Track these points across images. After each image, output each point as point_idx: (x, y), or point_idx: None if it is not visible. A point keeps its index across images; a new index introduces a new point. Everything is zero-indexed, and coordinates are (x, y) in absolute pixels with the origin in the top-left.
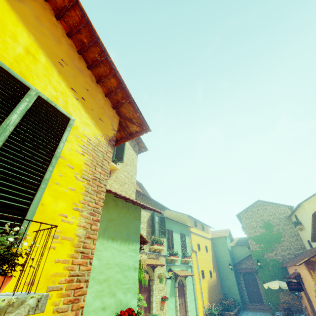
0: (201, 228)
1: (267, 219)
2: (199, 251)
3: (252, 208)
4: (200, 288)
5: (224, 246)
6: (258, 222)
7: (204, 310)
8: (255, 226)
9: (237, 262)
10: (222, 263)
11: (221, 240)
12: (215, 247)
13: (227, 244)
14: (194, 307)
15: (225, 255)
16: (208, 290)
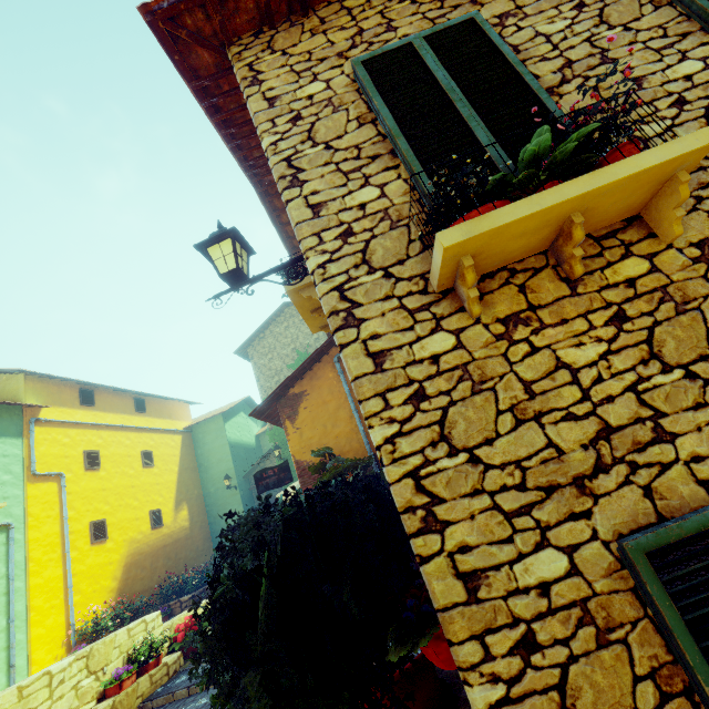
0: (128, 407)
1: (304, 346)
2: (96, 470)
3: (275, 327)
4: (64, 577)
5: (219, 439)
6: (287, 358)
7: (71, 634)
8: (279, 368)
9: (252, 466)
10: (214, 482)
11: (213, 427)
12: (199, 447)
13: (232, 432)
14: (1, 647)
15: (221, 459)
16: (127, 566)
